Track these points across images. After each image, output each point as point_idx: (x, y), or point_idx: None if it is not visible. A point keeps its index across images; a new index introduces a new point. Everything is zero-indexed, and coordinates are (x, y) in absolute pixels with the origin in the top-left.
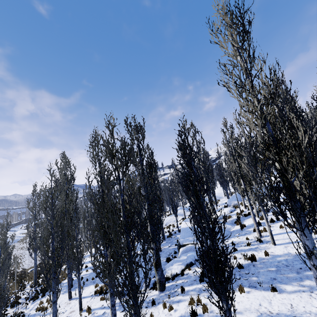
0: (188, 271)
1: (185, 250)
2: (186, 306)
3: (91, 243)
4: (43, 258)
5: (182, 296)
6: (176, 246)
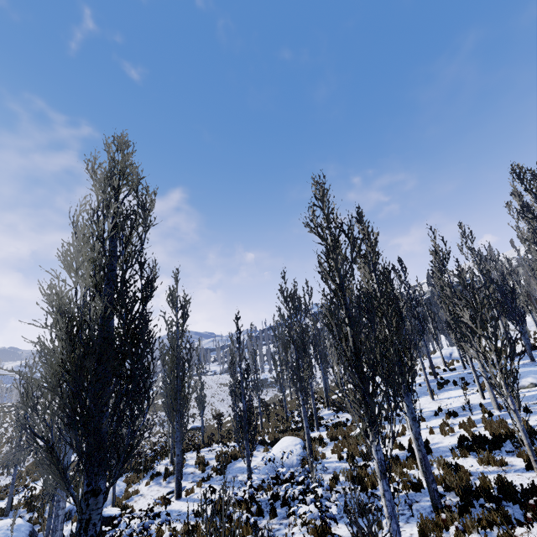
0: None
1: None
2: None
3: None
4: None
5: None
6: None
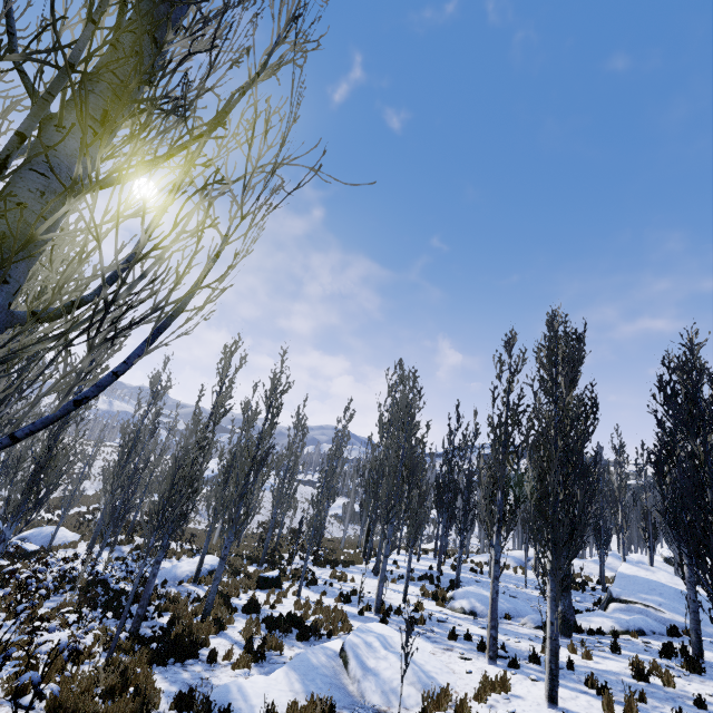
0: (631, 637)
1: (624, 610)
2: (622, 667)
3: (487, 475)
4: (389, 488)
5: (612, 655)
6: (594, 606)
